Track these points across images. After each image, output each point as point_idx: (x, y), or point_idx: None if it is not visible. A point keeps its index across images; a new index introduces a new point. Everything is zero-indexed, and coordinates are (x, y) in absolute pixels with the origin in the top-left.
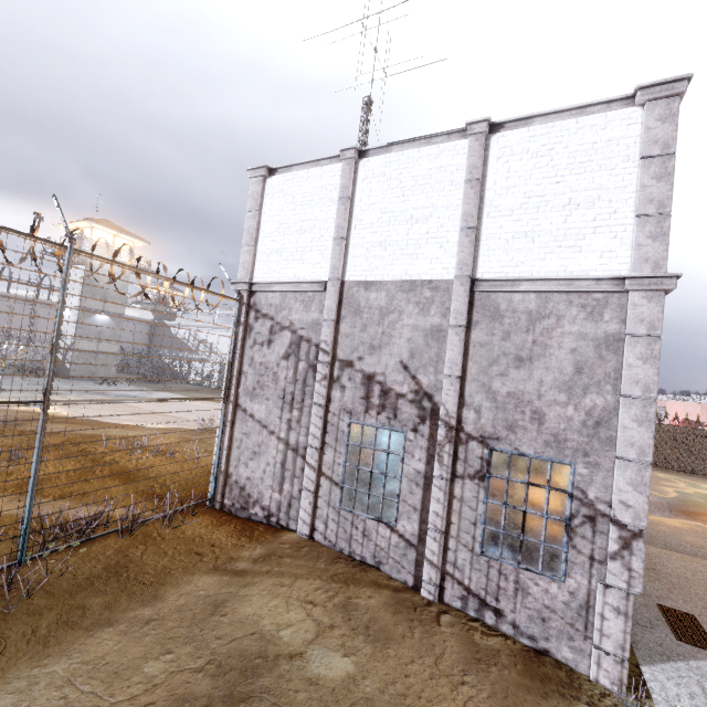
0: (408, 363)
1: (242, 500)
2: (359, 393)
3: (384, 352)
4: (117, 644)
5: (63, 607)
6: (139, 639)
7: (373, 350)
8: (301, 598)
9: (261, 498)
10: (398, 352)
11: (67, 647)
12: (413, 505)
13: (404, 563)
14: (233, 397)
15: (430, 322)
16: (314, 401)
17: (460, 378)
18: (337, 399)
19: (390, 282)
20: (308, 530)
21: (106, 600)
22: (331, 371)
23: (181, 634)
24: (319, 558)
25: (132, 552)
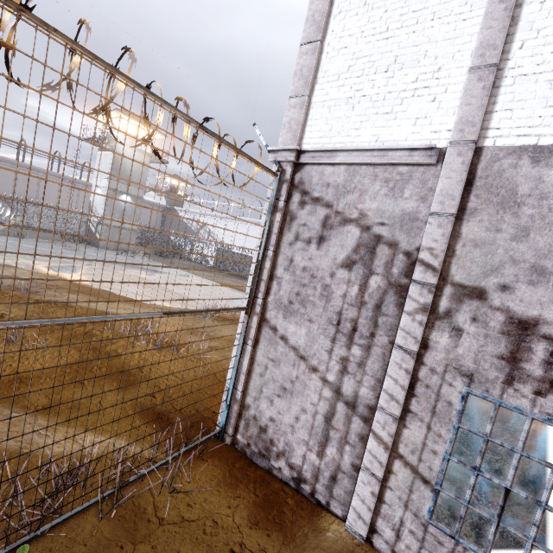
0: None
1: (261, 445)
2: (494, 348)
3: None
4: None
5: None
6: None
7: (541, 277)
8: None
9: (289, 452)
10: None
11: None
12: None
13: None
14: (259, 308)
15: None
16: (396, 342)
17: None
18: (442, 347)
19: None
20: (366, 532)
21: None
22: (435, 300)
23: None
24: None
25: None
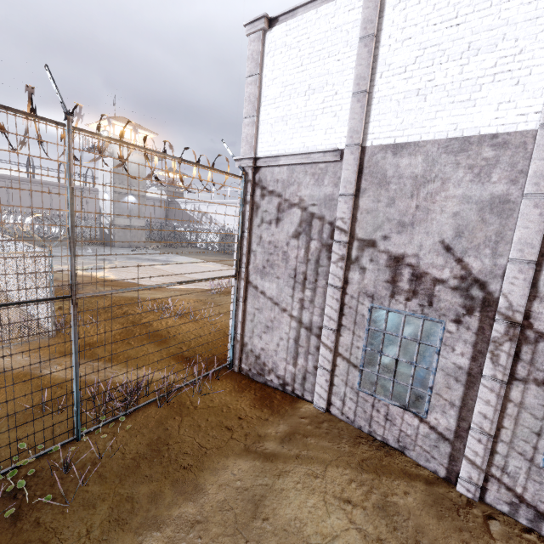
0: (451, 244)
1: (258, 367)
2: (383, 276)
3: (418, 231)
4: None
5: (114, 497)
6: None
7: (403, 228)
8: (336, 495)
9: (275, 368)
10: (437, 230)
11: None
12: (450, 400)
13: (435, 455)
14: (244, 274)
15: (489, 190)
16: (329, 283)
17: (534, 263)
18: (355, 281)
19: (430, 142)
20: (325, 405)
21: (152, 490)
22: (349, 251)
23: None
24: (341, 437)
25: (170, 425)
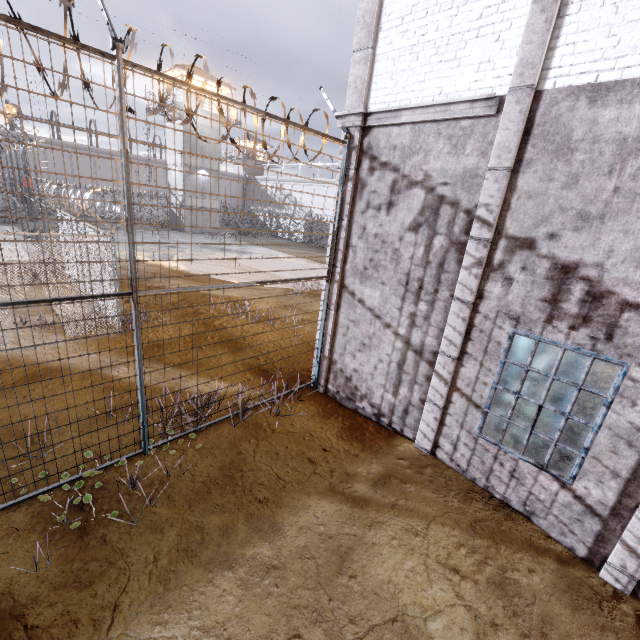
0: None
1: (348, 391)
2: (539, 292)
3: (611, 228)
4: (238, 604)
5: (183, 524)
6: (261, 599)
7: (585, 223)
8: (441, 560)
9: (370, 395)
10: None
11: (187, 597)
12: (613, 469)
13: (575, 529)
14: (338, 276)
15: None
16: (455, 295)
17: None
18: (494, 296)
19: None
20: (430, 446)
21: (223, 522)
22: (490, 254)
23: (307, 603)
24: (449, 489)
25: (244, 448)
